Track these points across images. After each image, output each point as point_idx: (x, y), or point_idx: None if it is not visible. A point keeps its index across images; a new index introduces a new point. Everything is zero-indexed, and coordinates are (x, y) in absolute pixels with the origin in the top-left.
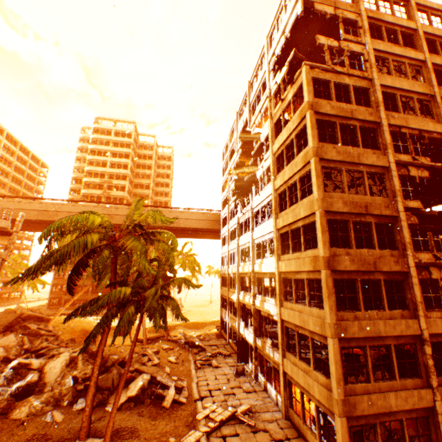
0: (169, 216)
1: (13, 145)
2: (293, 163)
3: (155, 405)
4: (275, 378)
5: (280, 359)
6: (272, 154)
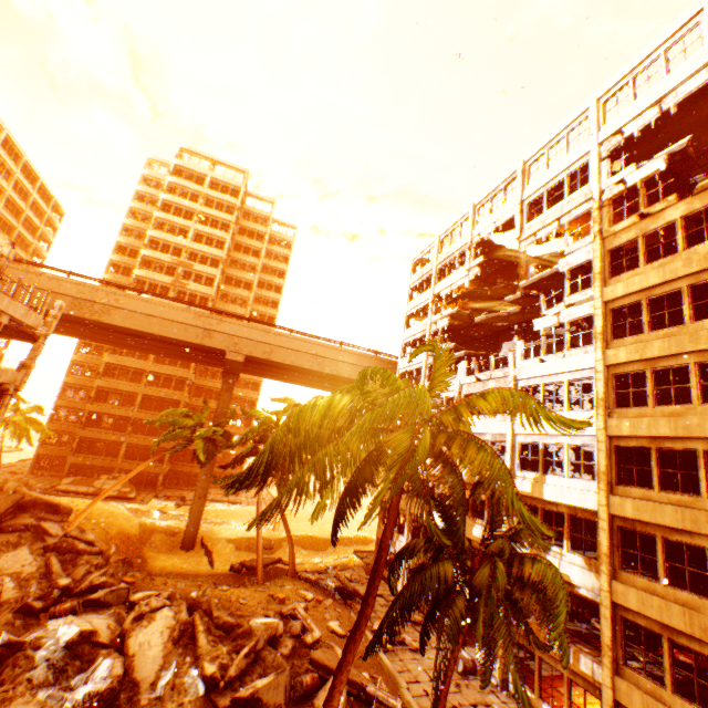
0: (308, 350)
1: (12, 159)
2: (679, 332)
3: None
4: (571, 701)
5: (606, 676)
6: (602, 301)
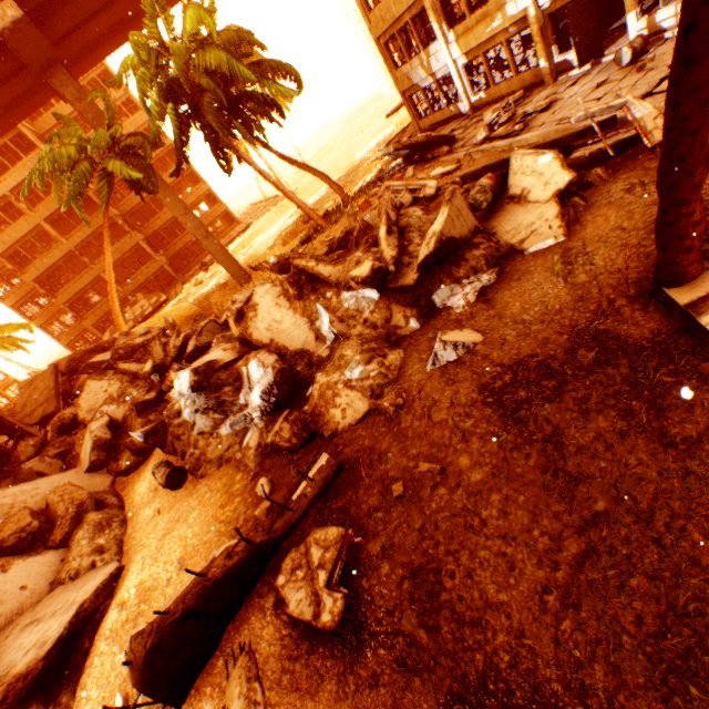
0: None
1: None
2: None
3: (609, 177)
4: None
5: None
6: None
